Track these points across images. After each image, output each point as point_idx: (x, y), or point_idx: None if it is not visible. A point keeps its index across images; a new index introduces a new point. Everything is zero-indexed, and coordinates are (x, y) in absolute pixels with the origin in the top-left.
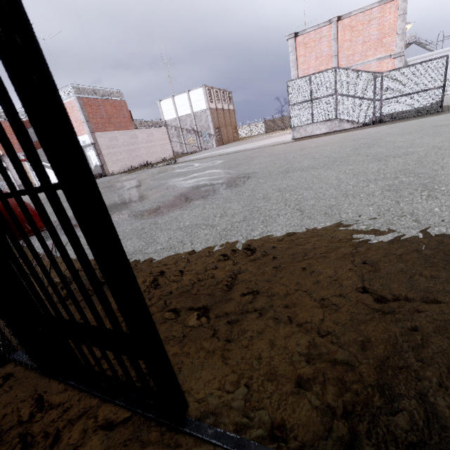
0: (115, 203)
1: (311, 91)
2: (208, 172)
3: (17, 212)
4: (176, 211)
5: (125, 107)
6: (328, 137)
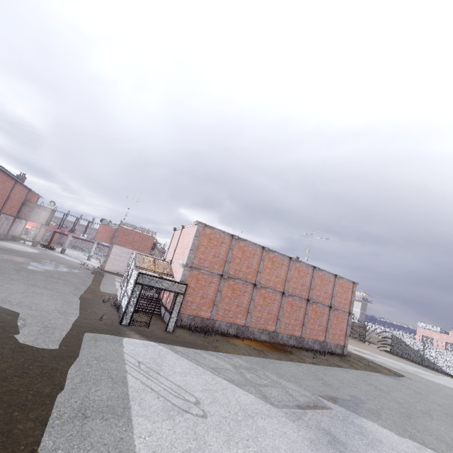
0: None
1: (130, 263)
2: None
3: None
4: None
5: (151, 241)
6: (63, 288)
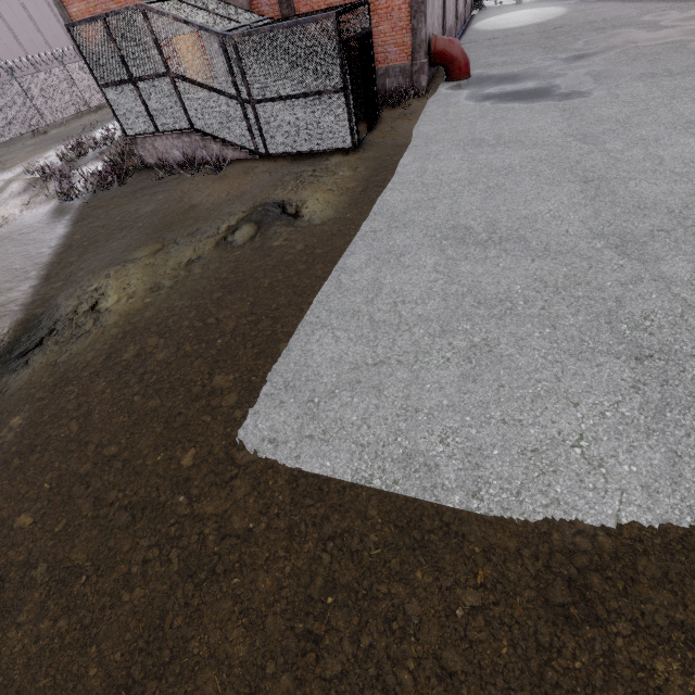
0: (513, 76)
1: None
2: (631, 71)
3: (455, 64)
4: (474, 102)
5: None
6: None
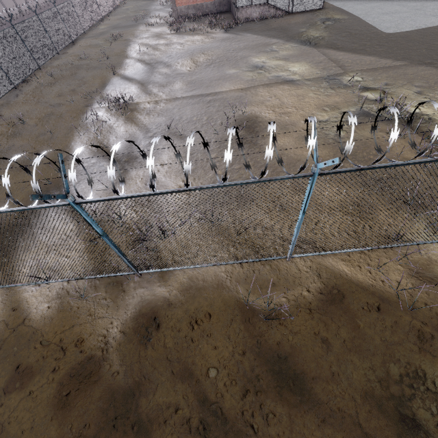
0: None
1: None
2: None
3: None
4: None
5: None
6: None
